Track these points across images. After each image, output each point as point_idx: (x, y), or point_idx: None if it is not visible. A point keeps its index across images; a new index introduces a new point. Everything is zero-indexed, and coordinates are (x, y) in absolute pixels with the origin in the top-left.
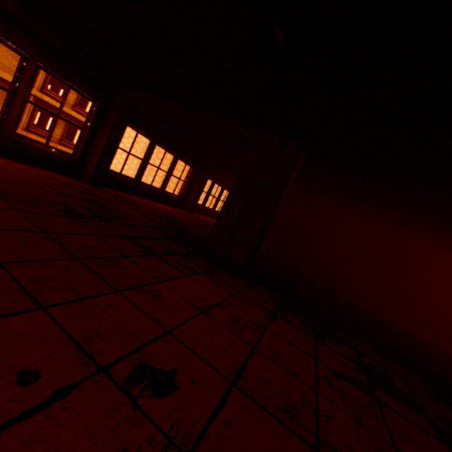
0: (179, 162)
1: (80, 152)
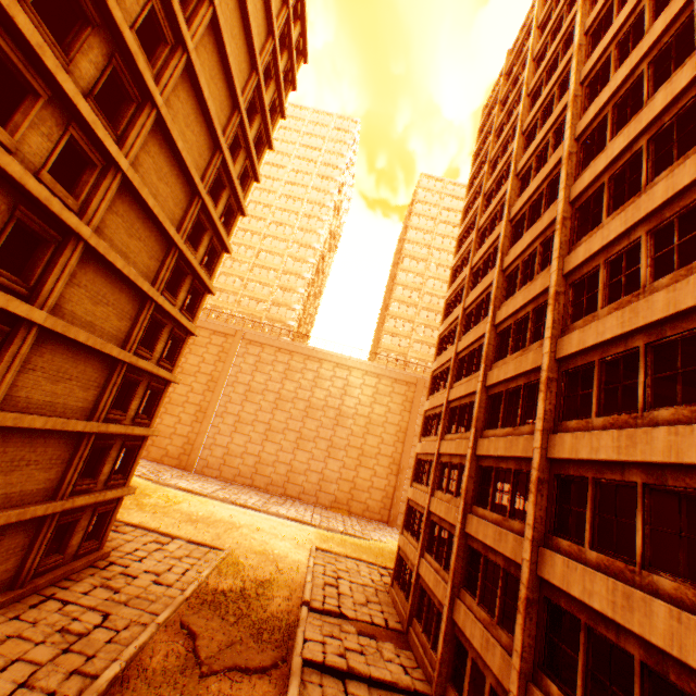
0: (195, 379)
1: (554, 525)
